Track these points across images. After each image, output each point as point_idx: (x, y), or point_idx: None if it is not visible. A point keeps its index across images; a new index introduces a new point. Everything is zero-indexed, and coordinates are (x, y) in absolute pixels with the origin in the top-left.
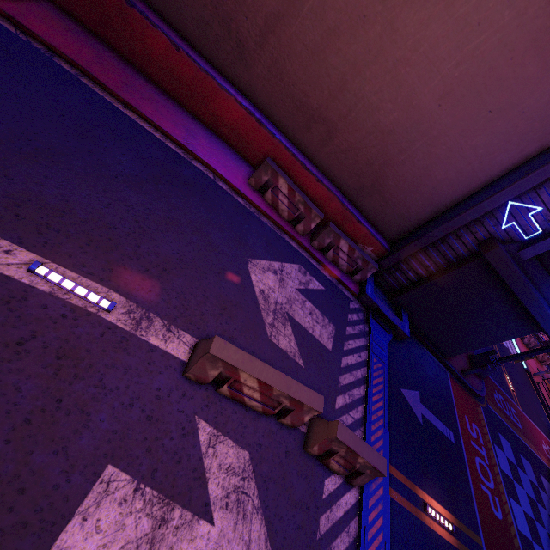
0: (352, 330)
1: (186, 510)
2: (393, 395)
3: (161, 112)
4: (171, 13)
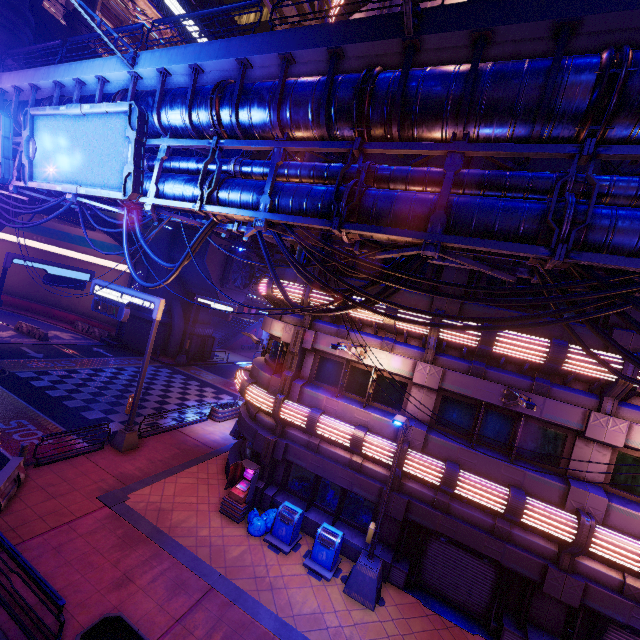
0: (85, 341)
1: (0, 331)
2: (86, 346)
3: (53, 321)
4: (62, 307)
